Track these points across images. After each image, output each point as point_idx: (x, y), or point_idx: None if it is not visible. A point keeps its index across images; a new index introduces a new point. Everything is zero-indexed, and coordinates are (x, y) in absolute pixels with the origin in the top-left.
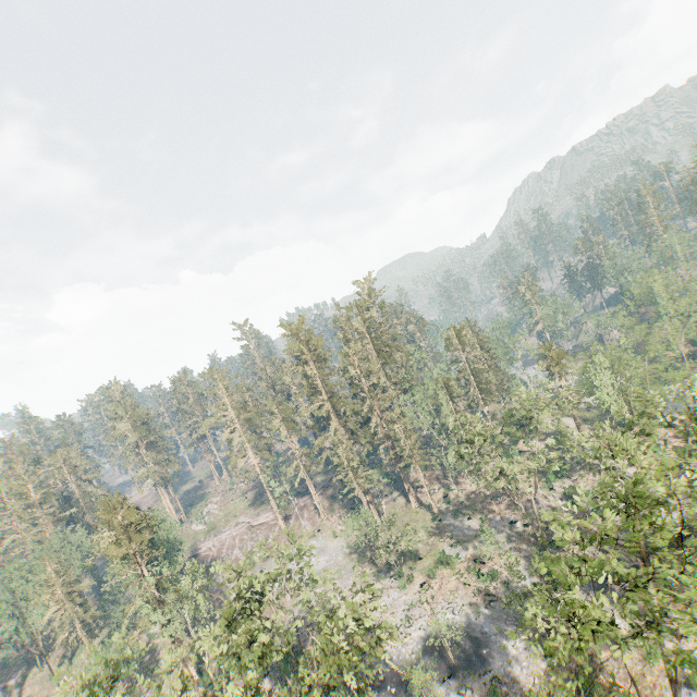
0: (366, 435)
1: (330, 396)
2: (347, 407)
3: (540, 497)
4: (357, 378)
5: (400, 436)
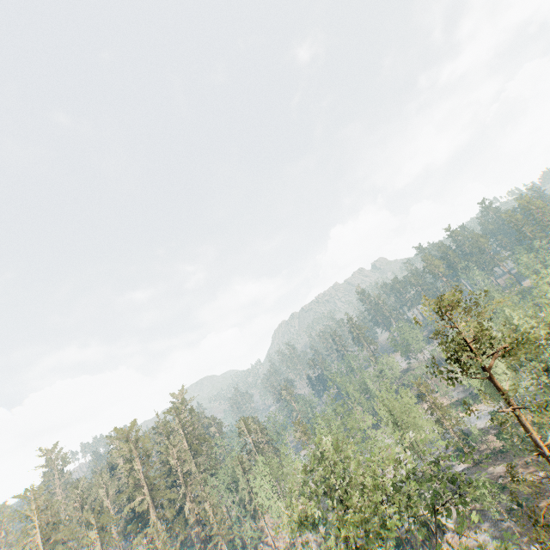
0: (180, 522)
1: (151, 489)
2: (165, 497)
3: (312, 540)
4: (175, 467)
5: (209, 513)
